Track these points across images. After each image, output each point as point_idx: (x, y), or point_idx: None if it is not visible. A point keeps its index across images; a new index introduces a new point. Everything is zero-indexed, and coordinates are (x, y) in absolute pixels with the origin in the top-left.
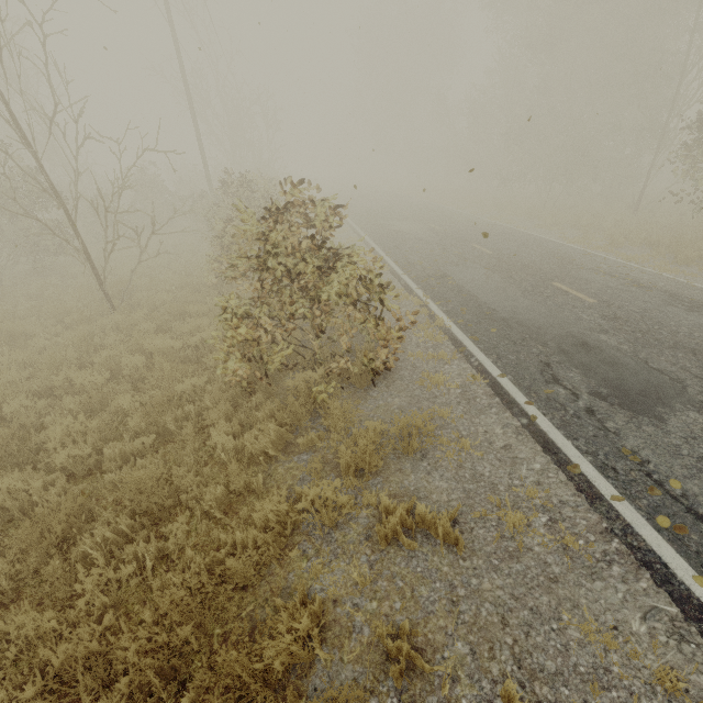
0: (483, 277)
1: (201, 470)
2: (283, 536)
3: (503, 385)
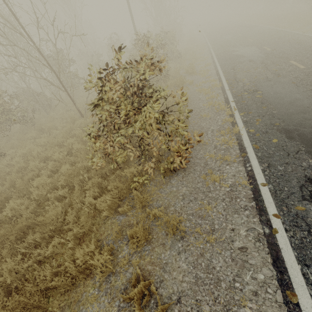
0: (287, 90)
1: (79, 212)
2: (89, 269)
3: (262, 192)
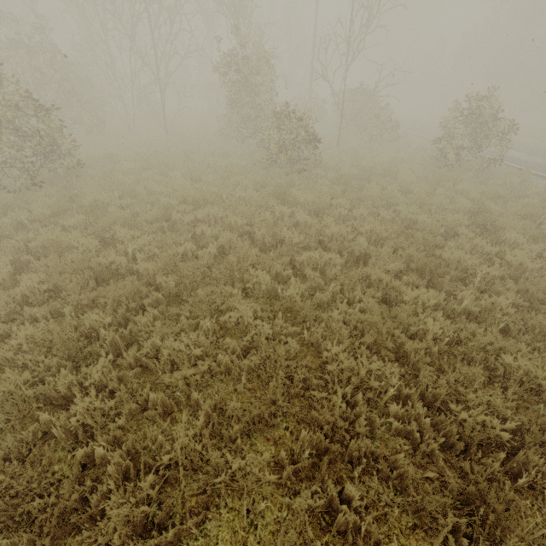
0: None
1: None
2: None
3: (540, 174)
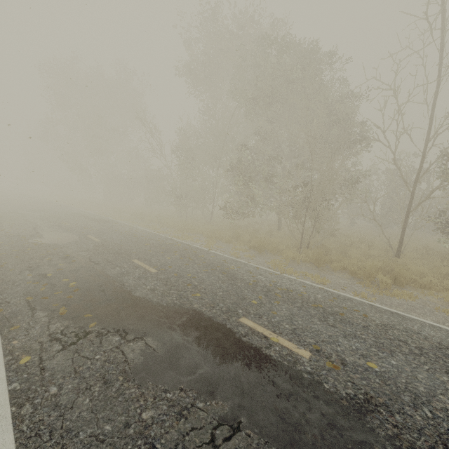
0: None
1: None
2: None
3: None
